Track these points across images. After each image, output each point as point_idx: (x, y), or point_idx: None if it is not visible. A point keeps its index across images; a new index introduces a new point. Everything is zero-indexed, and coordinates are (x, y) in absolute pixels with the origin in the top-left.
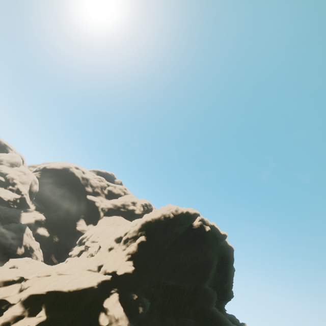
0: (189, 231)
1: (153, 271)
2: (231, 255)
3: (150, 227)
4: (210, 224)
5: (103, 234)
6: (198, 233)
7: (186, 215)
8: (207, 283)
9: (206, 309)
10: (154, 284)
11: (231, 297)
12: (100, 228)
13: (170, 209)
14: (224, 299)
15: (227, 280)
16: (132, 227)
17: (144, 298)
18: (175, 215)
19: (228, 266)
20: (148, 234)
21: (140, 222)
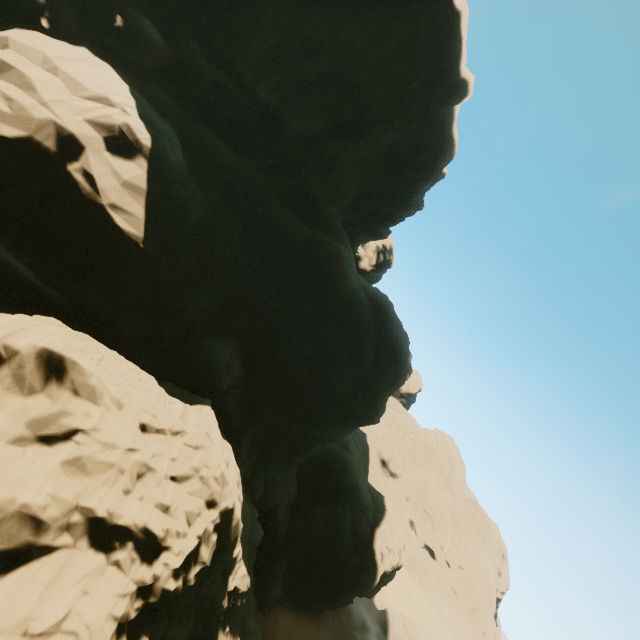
0: None
1: (215, 6)
2: (437, 163)
3: None
4: None
5: None
6: None
7: None
8: (348, 158)
9: (315, 201)
10: (210, 58)
11: (382, 236)
12: None
13: None
14: (366, 228)
15: (396, 203)
16: None
17: (148, 20)
18: None
19: (417, 178)
20: None
21: None
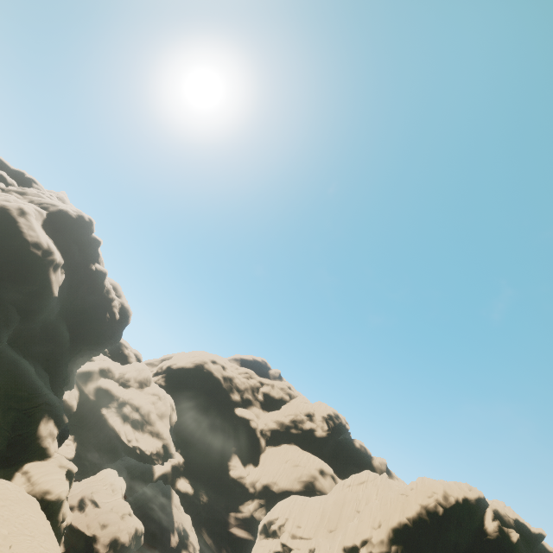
0: (483, 544)
1: None
2: None
3: (409, 538)
4: (513, 521)
5: (305, 519)
6: (501, 550)
7: (464, 506)
8: None
9: None
10: None
11: None
12: (294, 504)
13: (432, 493)
14: None
15: None
16: (372, 530)
17: None
18: (447, 507)
19: None
20: (411, 551)
21: (389, 523)
